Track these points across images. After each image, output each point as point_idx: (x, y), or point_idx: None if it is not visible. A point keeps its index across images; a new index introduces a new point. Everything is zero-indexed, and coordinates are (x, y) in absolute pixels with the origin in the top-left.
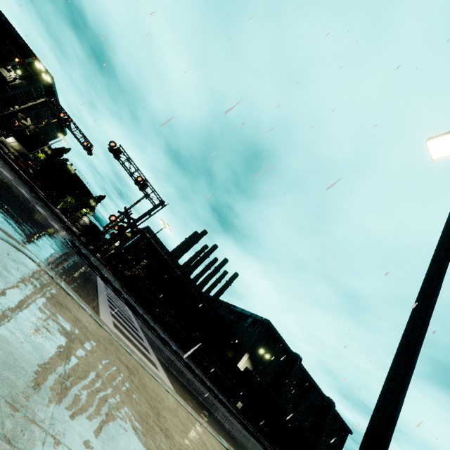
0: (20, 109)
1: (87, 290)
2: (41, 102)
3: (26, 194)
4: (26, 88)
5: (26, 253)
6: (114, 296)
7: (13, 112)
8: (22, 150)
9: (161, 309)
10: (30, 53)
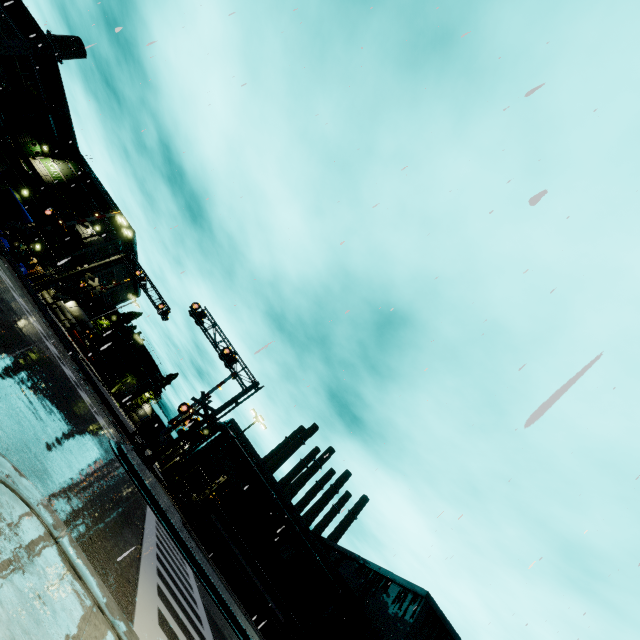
0: (89, 268)
1: (125, 540)
2: (115, 259)
3: (71, 375)
4: (102, 244)
5: (21, 493)
6: (170, 544)
7: (80, 272)
8: (81, 317)
9: (243, 564)
10: (114, 209)
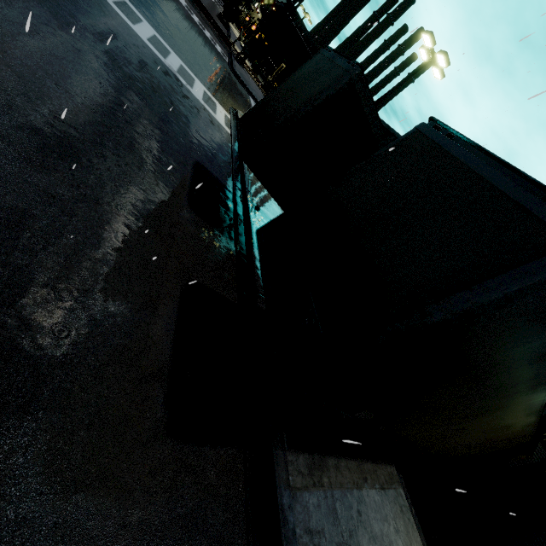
0: None
1: None
2: None
3: (196, 19)
4: None
5: None
6: None
7: None
8: None
9: None
10: None
